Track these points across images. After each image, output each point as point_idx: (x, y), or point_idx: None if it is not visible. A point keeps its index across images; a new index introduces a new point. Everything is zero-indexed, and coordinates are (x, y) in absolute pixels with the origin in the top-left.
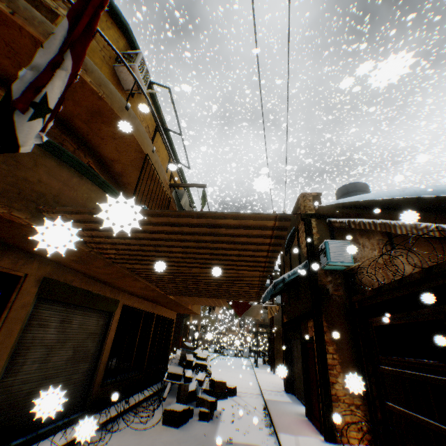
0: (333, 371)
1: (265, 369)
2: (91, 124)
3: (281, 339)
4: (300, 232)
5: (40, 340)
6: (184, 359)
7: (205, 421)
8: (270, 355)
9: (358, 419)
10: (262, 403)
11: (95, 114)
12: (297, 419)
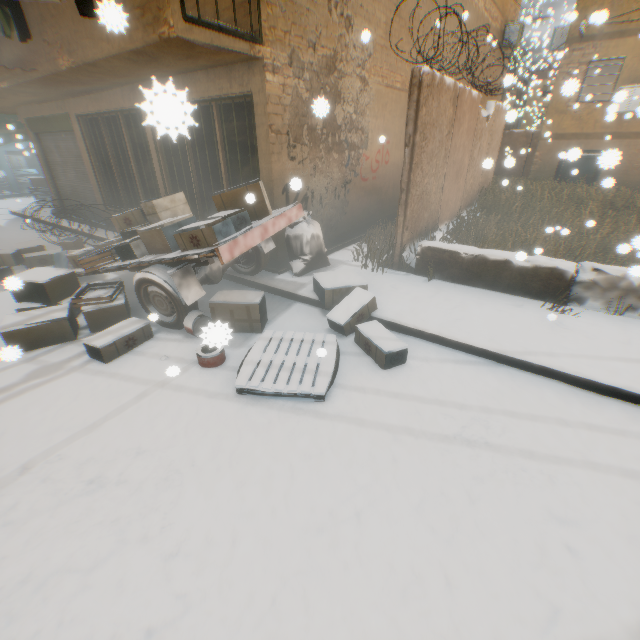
0: None
1: None
2: None
3: None
4: None
5: (57, 162)
6: None
7: None
8: None
9: None
10: None
11: None
12: None
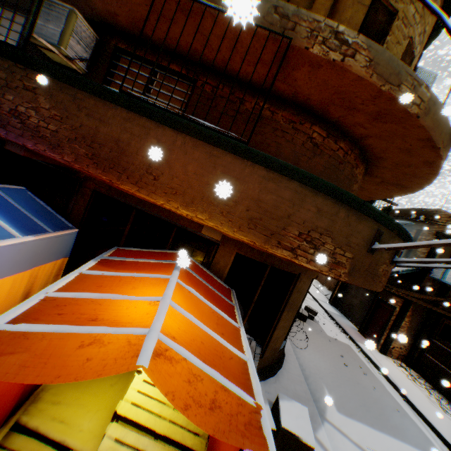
0: (400, 329)
1: None
2: (384, 183)
3: None
4: (420, 236)
5: None
6: None
7: (312, 321)
8: None
9: (400, 351)
10: (323, 310)
11: (398, 185)
12: (357, 333)
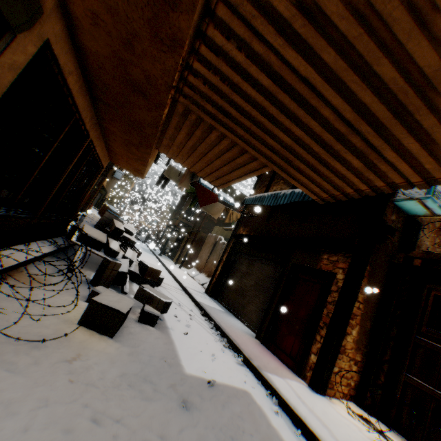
0: (352, 322)
1: (168, 261)
2: None
3: (194, 241)
4: None
5: None
6: (106, 224)
7: (150, 329)
8: (173, 249)
9: (351, 375)
10: (193, 304)
11: None
12: (256, 345)
